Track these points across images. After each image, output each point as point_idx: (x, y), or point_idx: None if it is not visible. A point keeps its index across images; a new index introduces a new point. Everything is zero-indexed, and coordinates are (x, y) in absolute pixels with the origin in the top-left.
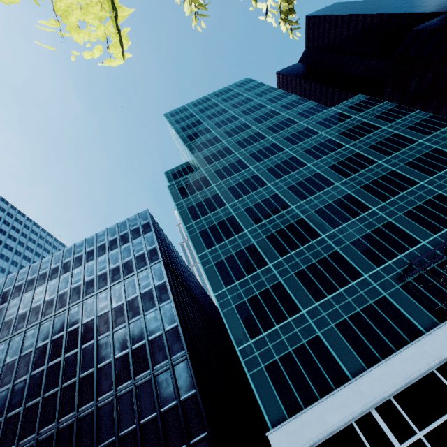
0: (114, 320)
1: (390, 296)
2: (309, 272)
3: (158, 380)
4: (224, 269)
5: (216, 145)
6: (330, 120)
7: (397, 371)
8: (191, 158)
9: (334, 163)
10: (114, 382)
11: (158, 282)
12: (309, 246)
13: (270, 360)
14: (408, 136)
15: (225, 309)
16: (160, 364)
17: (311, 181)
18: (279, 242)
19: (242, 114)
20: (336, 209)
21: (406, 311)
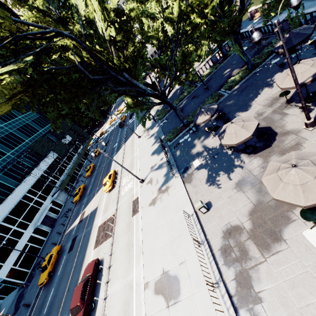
0: None
1: None
2: None
3: None
4: None
5: None
6: None
7: (8, 205)
8: None
9: None
10: None
11: None
12: None
13: None
14: None
15: None
16: None
17: None
18: None
19: None
20: None
21: (7, 183)
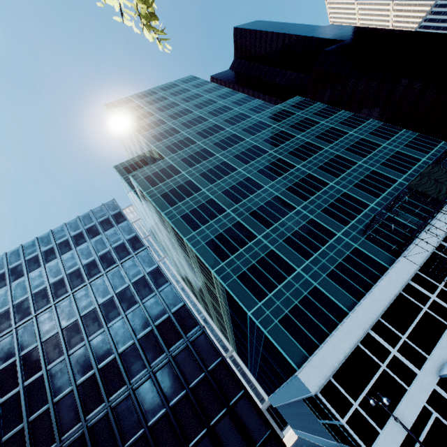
0: (105, 315)
1: (359, 246)
2: (294, 237)
3: (178, 360)
4: (216, 246)
5: (175, 136)
6: (279, 115)
7: (379, 298)
8: (149, 148)
9: (291, 150)
10: (126, 376)
11: (149, 268)
12: (289, 217)
13: (282, 315)
14: (341, 129)
15: (227, 282)
16: (176, 345)
17: (276, 165)
18: (262, 217)
19: (195, 108)
20: (303, 186)
21: (373, 255)
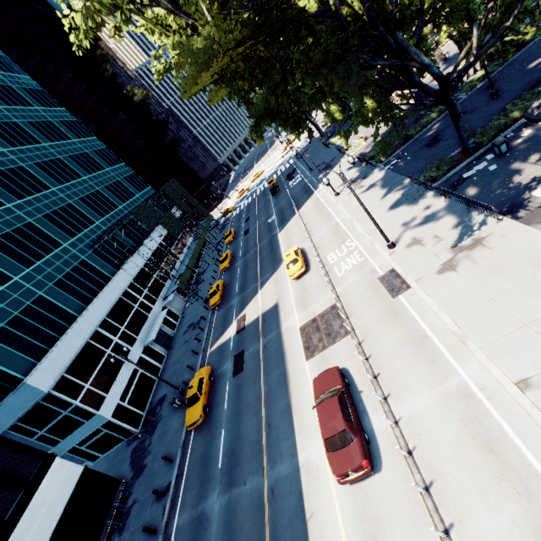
0: None
1: (87, 259)
2: (6, 241)
3: None
4: None
5: None
6: None
7: (105, 301)
8: None
9: None
10: None
11: None
12: None
13: None
14: (64, 130)
15: None
16: None
17: None
18: None
19: None
20: (14, 179)
21: (100, 267)
